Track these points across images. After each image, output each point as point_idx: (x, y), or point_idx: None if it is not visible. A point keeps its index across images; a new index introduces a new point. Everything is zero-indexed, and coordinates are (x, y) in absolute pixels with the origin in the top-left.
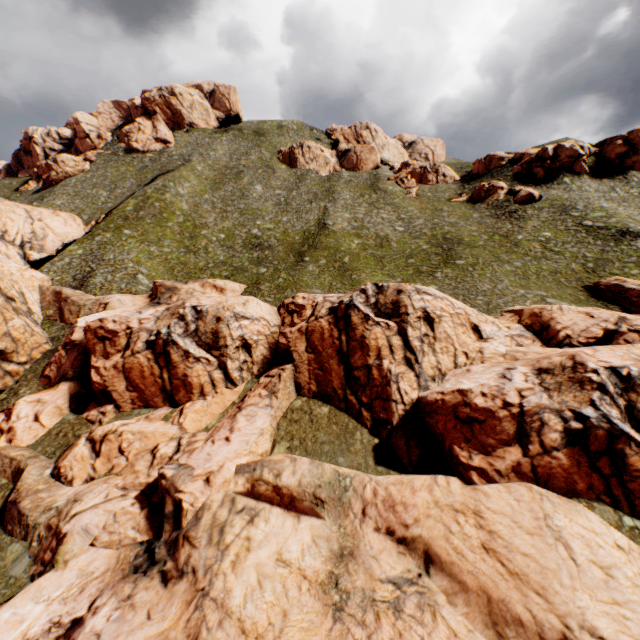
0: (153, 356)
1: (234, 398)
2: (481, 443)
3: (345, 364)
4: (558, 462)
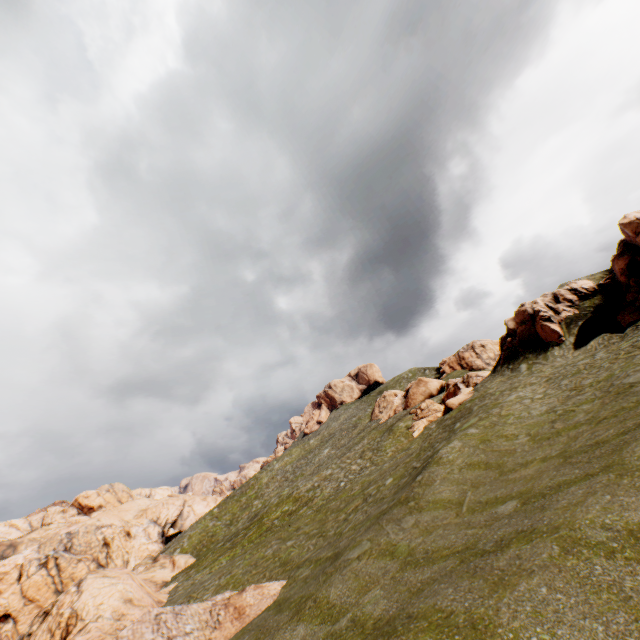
0: None
1: None
2: None
3: None
4: None
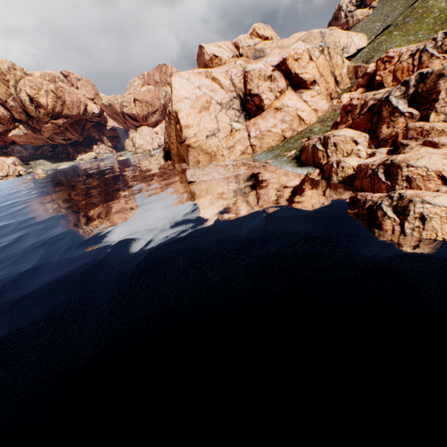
0: (410, 62)
1: None
2: None
3: None
4: None
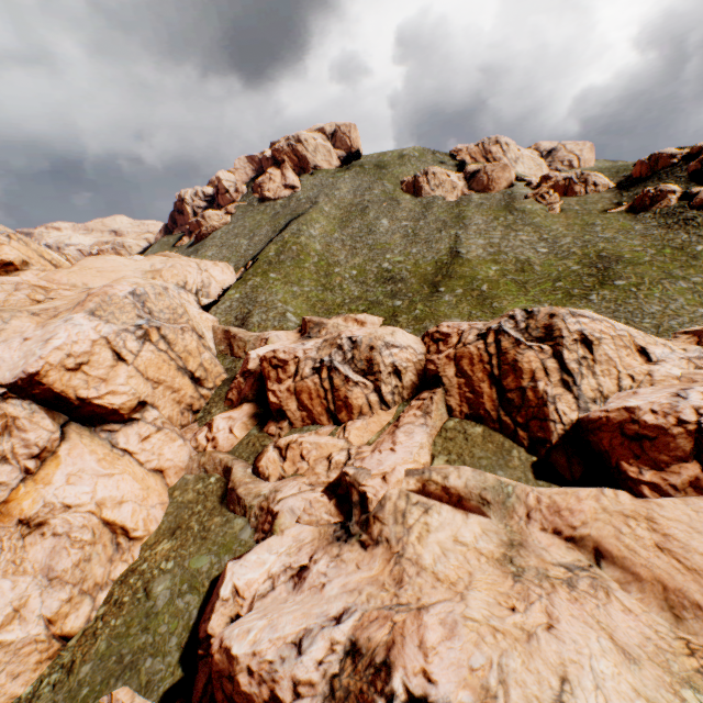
0: (318, 381)
1: (389, 419)
2: (652, 460)
3: (497, 387)
4: None
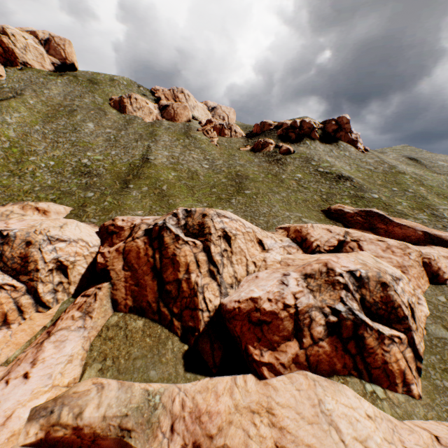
0: None
1: (46, 322)
2: (269, 340)
3: (159, 279)
4: (323, 350)
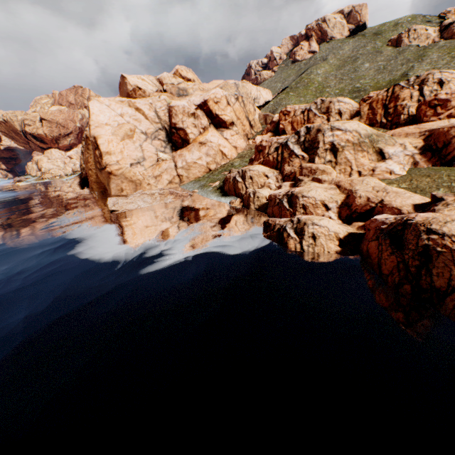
0: (302, 117)
1: None
2: (437, 114)
3: (384, 109)
4: None
